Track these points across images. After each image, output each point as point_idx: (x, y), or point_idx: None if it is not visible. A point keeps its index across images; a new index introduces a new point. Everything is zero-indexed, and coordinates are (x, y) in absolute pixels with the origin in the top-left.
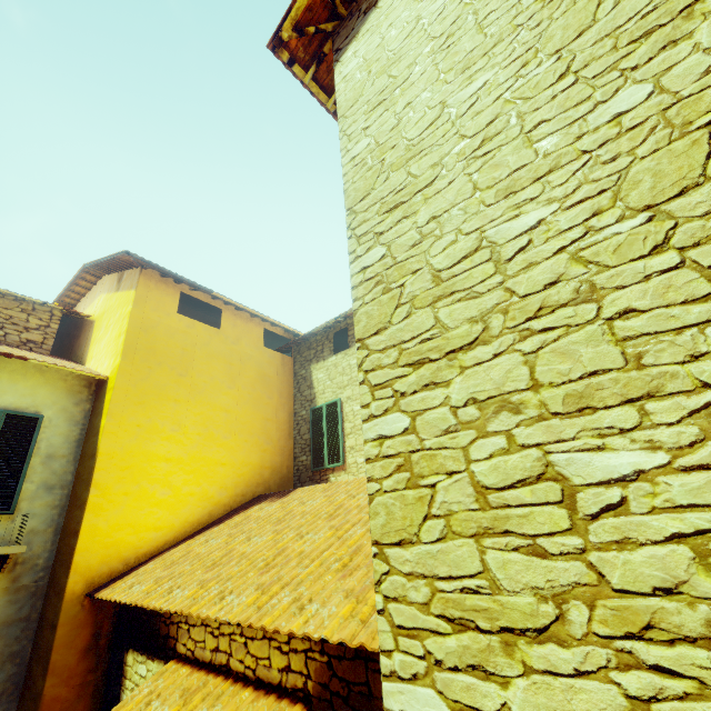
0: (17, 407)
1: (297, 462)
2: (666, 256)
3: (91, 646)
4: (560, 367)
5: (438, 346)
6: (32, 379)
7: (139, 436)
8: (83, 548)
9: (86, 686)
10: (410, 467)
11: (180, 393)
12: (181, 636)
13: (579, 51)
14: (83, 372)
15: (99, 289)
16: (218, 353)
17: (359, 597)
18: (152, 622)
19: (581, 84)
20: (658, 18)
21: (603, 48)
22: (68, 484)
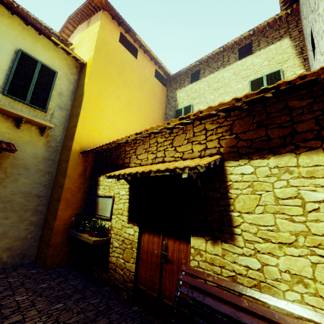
0: (45, 63)
1: None
2: None
3: (82, 174)
4: None
5: None
6: (52, 52)
7: (101, 93)
8: (79, 132)
9: (80, 188)
10: None
11: (119, 82)
12: (132, 160)
13: None
14: (76, 55)
15: (75, 33)
16: (135, 71)
17: None
18: (114, 162)
19: None
20: None
21: None
22: (68, 110)
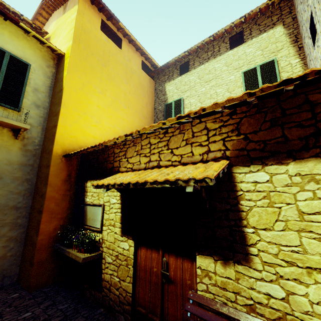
0: (15, 54)
1: None
2: None
3: (67, 179)
4: None
5: None
6: (22, 42)
7: (83, 88)
8: (60, 133)
9: (66, 196)
10: None
11: (103, 75)
12: (122, 164)
13: None
14: (51, 45)
15: (50, 21)
16: (120, 62)
17: None
18: (101, 165)
19: None
20: None
21: None
22: (46, 108)
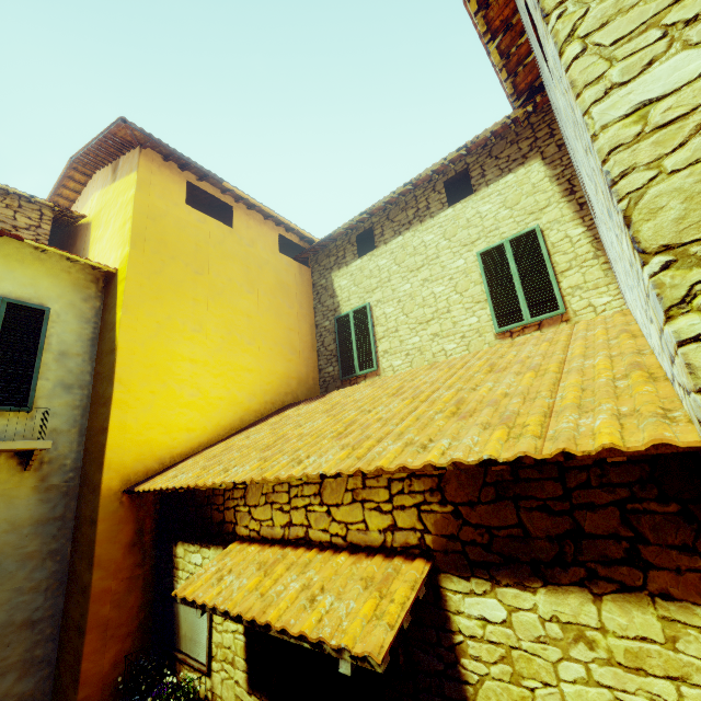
0: (18, 296)
1: (322, 374)
2: None
3: (135, 541)
4: None
5: None
6: (31, 267)
7: (159, 333)
8: (114, 444)
9: (135, 579)
10: None
11: (198, 292)
12: (240, 518)
13: None
14: (89, 261)
15: (91, 189)
16: (233, 254)
17: (507, 423)
18: (202, 512)
19: None
20: None
21: None
22: (87, 385)
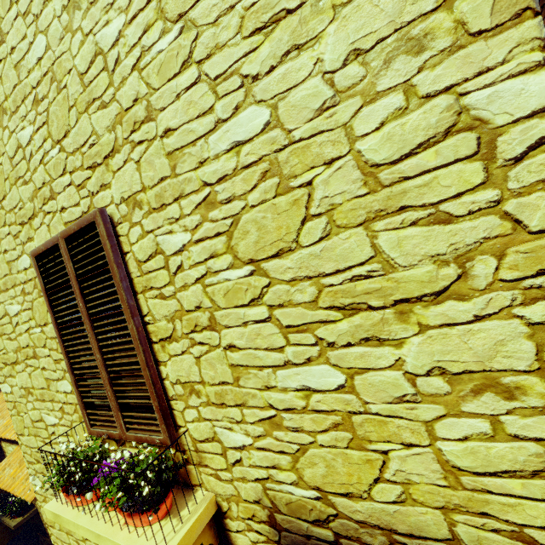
0: None
1: None
2: (47, 350)
3: None
4: (37, 382)
5: (8, 358)
6: None
7: None
8: None
9: None
10: (16, 407)
11: None
12: None
13: (6, 210)
14: None
15: None
16: None
17: None
18: None
19: (12, 236)
20: (24, 216)
21: (13, 217)
22: None
